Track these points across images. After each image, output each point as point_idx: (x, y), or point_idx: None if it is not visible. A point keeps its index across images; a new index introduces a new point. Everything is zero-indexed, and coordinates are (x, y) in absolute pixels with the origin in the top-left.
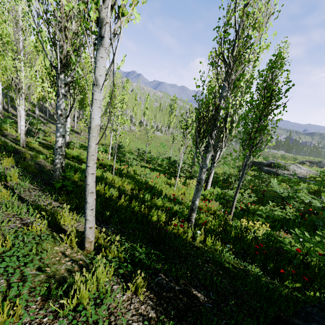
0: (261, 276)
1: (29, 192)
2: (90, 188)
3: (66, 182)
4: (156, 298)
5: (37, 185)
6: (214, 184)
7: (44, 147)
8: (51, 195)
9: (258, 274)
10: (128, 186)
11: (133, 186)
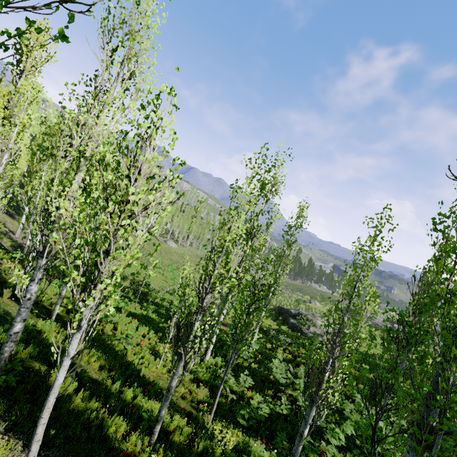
0: None
1: None
2: (38, 436)
3: (10, 375)
4: None
5: None
6: (217, 349)
7: None
8: None
9: None
10: (96, 364)
11: (104, 362)
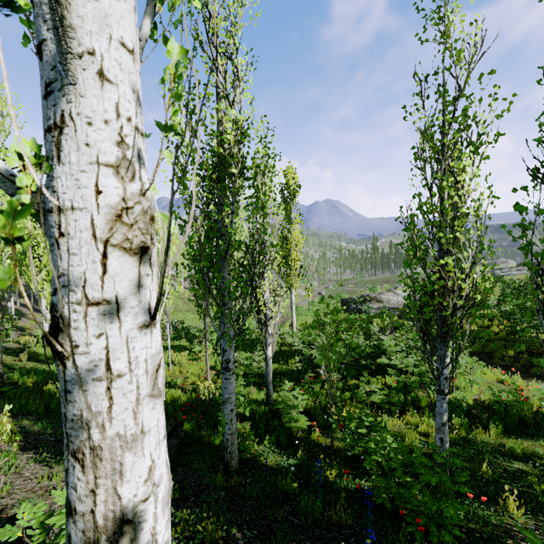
0: None
1: None
2: None
3: (5, 387)
4: (24, 444)
5: None
6: (247, 348)
7: (10, 353)
8: None
9: None
10: None
11: None
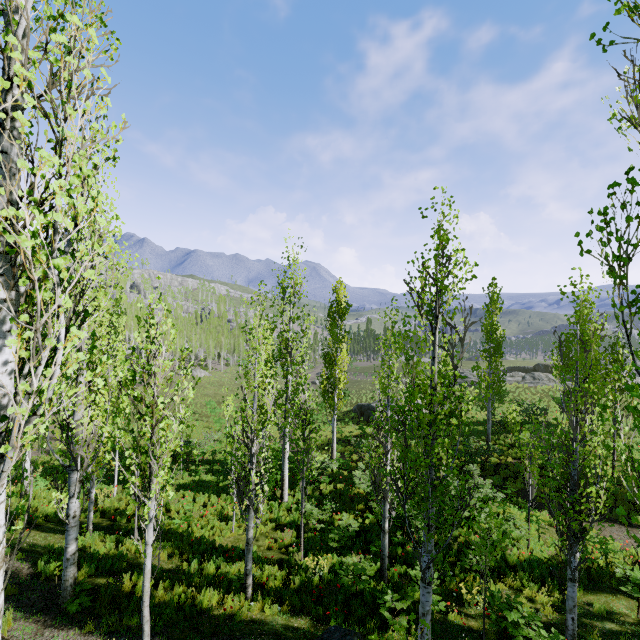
0: (308, 627)
1: (41, 636)
2: (146, 618)
3: (83, 597)
4: None
5: (37, 619)
6: (295, 485)
7: None
8: (68, 628)
9: (307, 626)
10: (163, 555)
11: (171, 549)
